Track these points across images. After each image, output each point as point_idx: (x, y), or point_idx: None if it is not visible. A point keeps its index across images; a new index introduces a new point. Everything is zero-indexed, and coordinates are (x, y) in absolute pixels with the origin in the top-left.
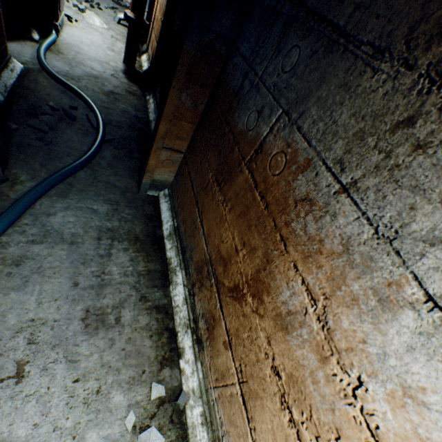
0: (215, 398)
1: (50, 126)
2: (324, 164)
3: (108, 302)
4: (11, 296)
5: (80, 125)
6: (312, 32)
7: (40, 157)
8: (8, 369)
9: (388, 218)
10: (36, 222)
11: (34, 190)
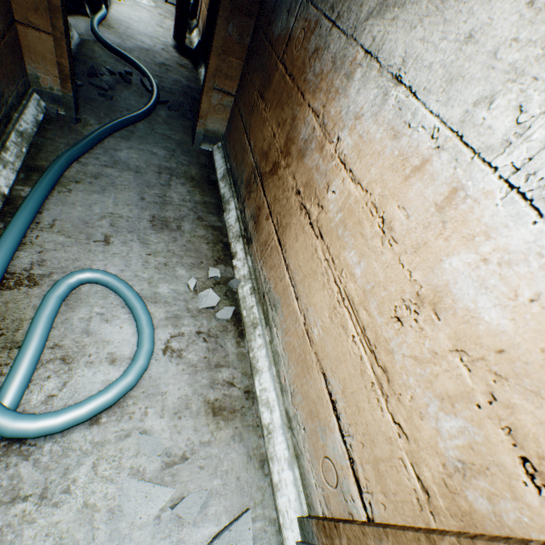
0: (261, 267)
1: (110, 86)
2: (324, 16)
3: (170, 215)
4: (94, 196)
5: (135, 88)
6: None
7: (104, 109)
8: (98, 237)
9: (352, 23)
10: (106, 153)
11: (103, 128)
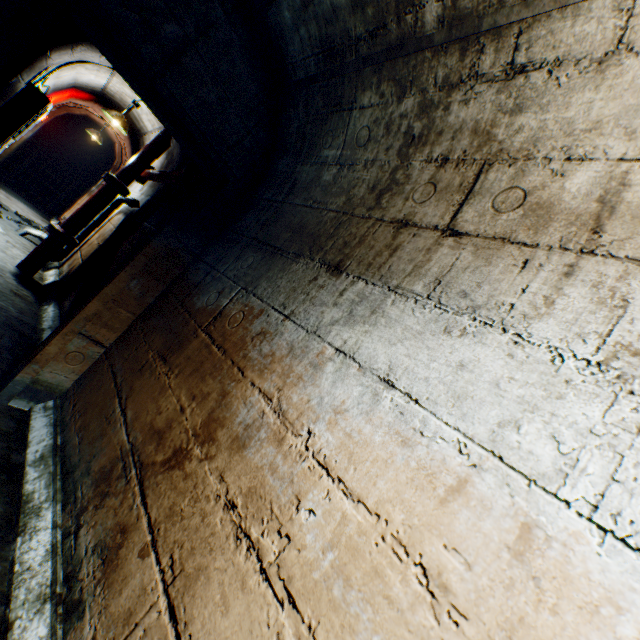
0: None
1: None
2: (273, 308)
3: None
4: None
5: None
6: (262, 249)
7: None
8: None
9: (312, 322)
10: None
11: None
